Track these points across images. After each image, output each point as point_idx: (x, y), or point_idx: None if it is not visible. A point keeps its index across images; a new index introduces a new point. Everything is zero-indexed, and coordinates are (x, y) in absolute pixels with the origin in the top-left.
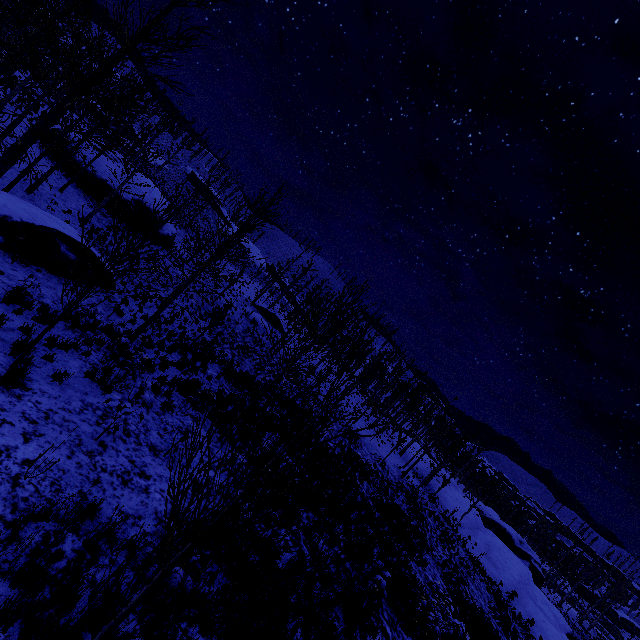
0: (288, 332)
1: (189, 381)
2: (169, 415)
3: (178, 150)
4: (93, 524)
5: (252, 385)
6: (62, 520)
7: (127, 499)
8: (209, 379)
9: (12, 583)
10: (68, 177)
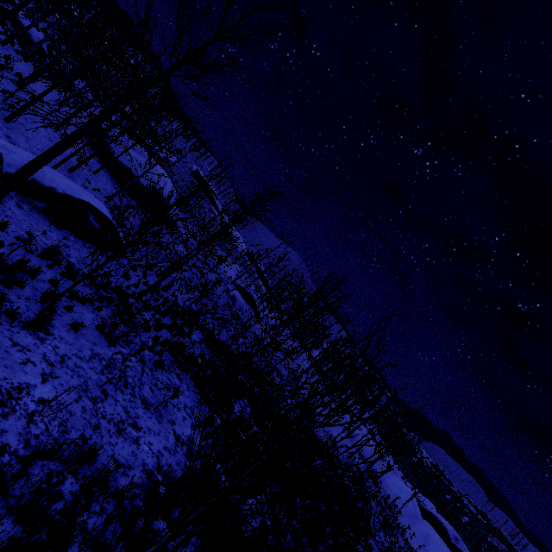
0: (261, 310)
1: (178, 343)
2: (160, 372)
3: (189, 151)
4: (90, 468)
5: (227, 353)
6: (65, 461)
7: (120, 448)
8: (193, 344)
9: (16, 519)
10: (101, 163)
